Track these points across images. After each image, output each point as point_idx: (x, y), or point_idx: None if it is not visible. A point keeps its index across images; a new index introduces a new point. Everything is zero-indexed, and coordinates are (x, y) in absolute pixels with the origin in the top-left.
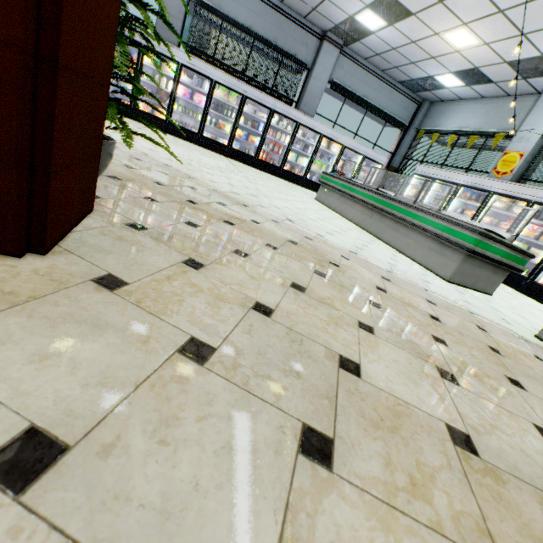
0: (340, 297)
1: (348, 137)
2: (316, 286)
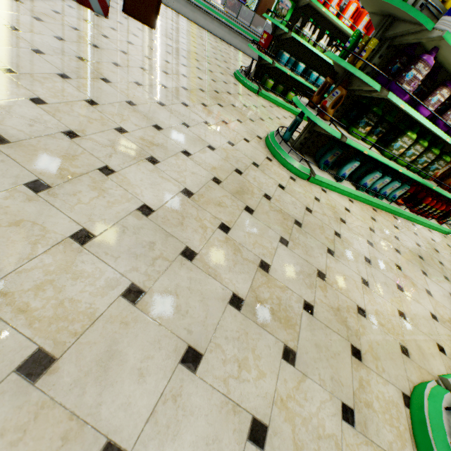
0: None
1: None
2: None
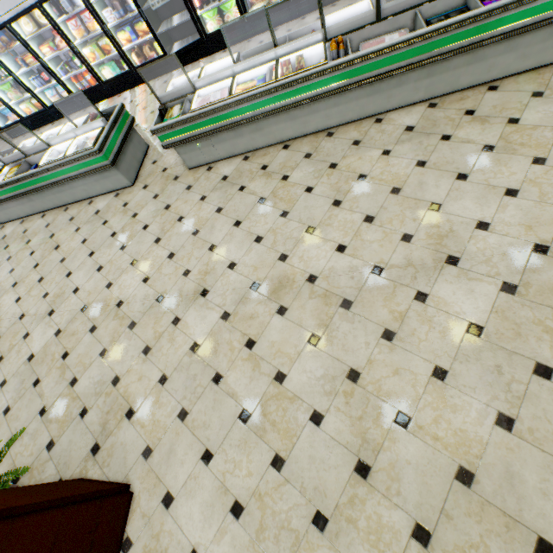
0: (154, 323)
1: None
2: (145, 336)
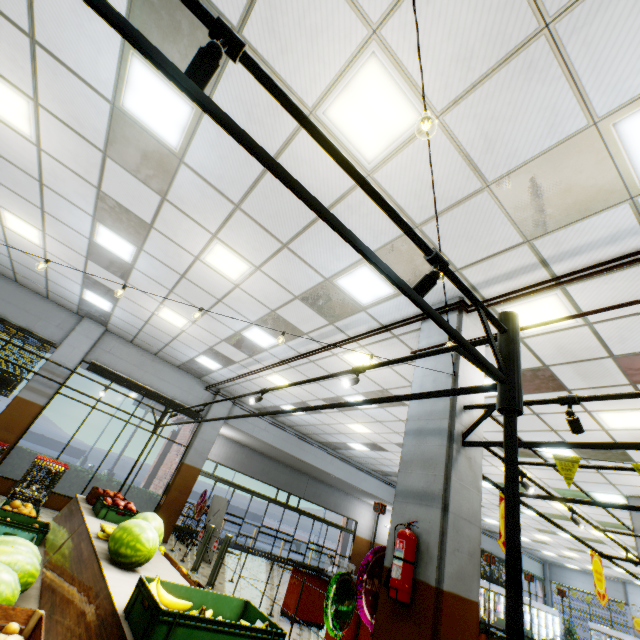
0: None
1: (543, 604)
2: None
